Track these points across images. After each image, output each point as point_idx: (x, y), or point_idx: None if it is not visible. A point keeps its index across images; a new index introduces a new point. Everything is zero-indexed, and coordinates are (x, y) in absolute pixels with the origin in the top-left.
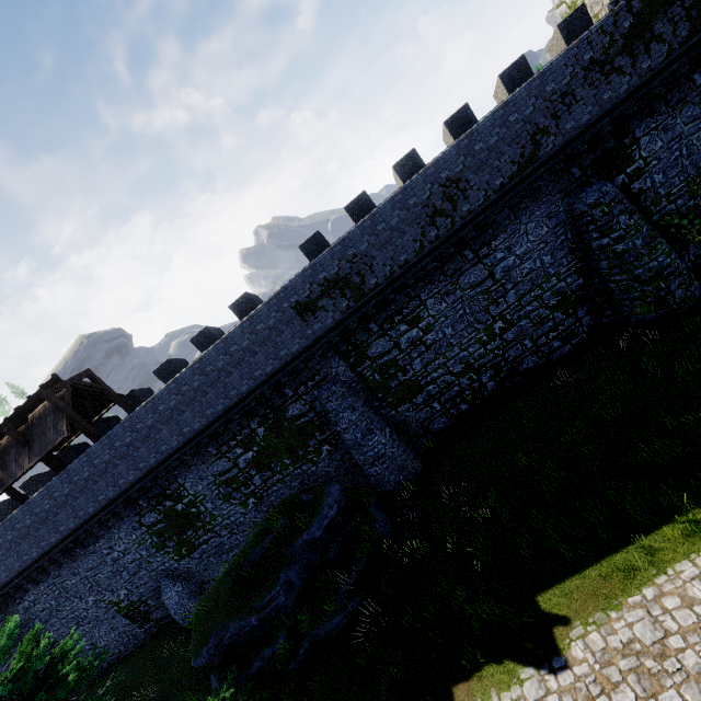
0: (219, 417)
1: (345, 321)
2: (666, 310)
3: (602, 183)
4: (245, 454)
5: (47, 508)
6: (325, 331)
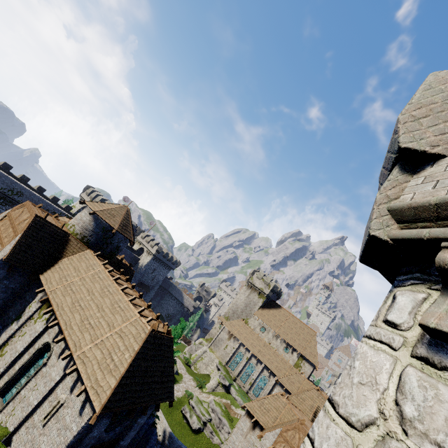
0: None
1: None
2: None
3: None
4: None
5: None
6: None
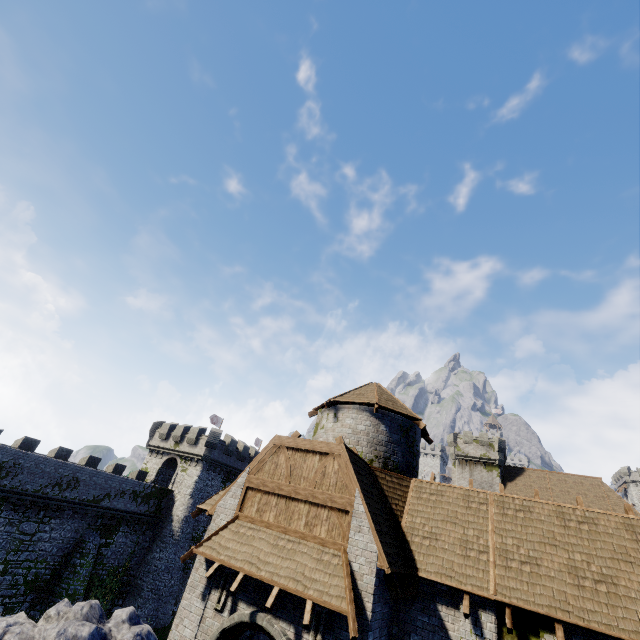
0: None
1: None
2: None
3: (100, 535)
4: None
5: None
6: None
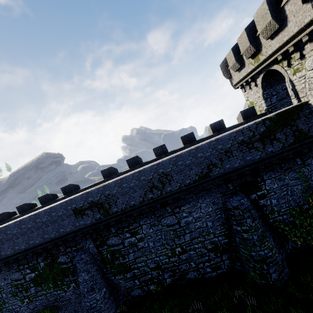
0: (21, 252)
1: (97, 224)
2: (266, 282)
3: (242, 197)
4: (31, 273)
5: None
6: (85, 226)
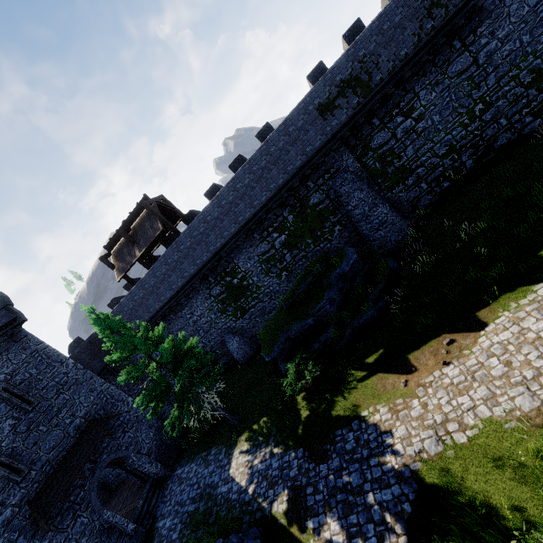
0: (263, 207)
1: (355, 117)
2: None
3: None
4: (280, 237)
5: (152, 284)
6: (340, 126)
